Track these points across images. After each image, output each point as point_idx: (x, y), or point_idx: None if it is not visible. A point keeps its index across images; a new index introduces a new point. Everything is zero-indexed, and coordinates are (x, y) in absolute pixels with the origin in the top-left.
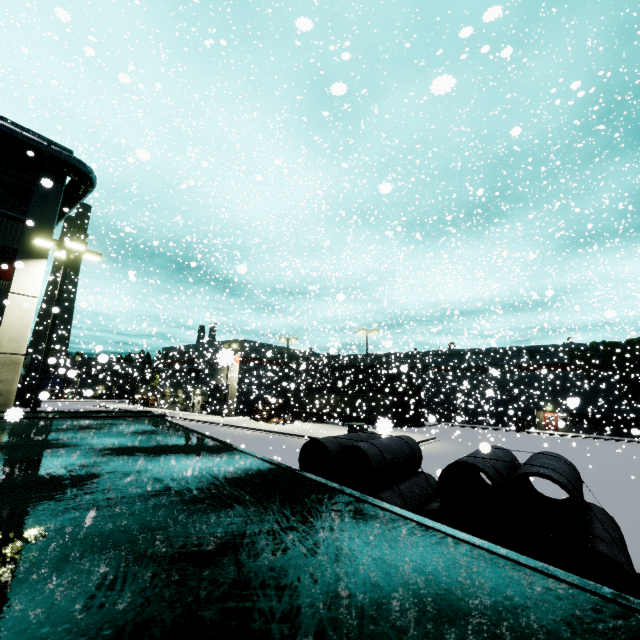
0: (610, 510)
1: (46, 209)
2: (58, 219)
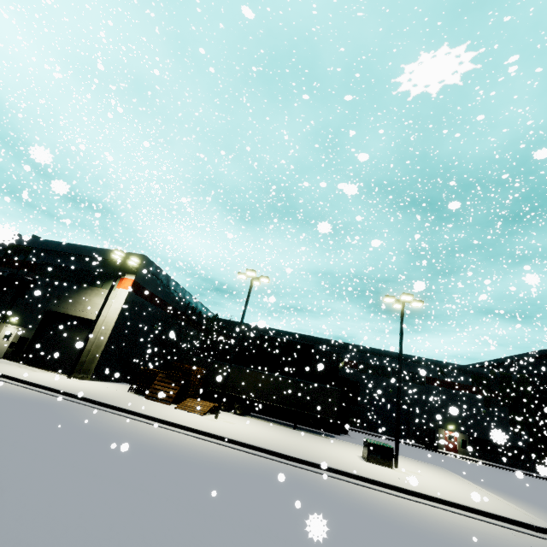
0: None
1: None
2: None
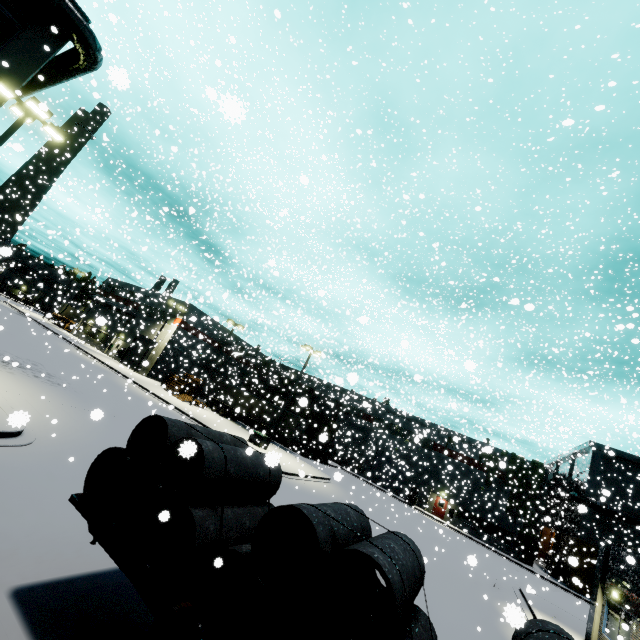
0: (450, 615)
1: (26, 58)
2: (44, 83)
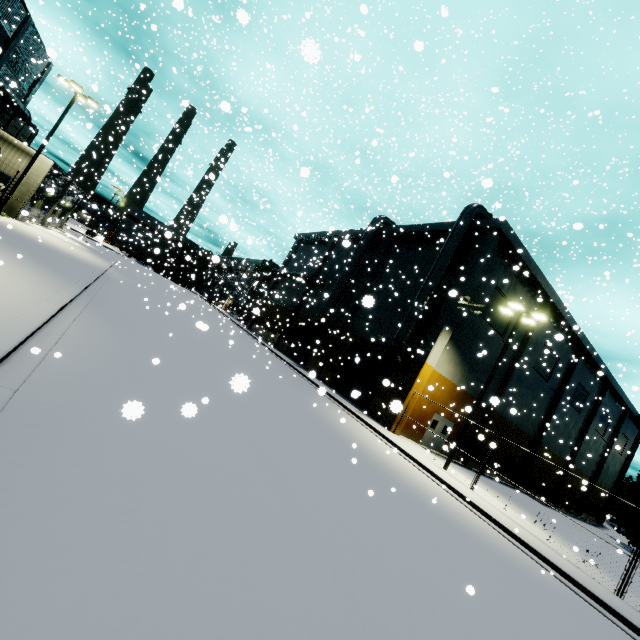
0: None
1: None
2: None
